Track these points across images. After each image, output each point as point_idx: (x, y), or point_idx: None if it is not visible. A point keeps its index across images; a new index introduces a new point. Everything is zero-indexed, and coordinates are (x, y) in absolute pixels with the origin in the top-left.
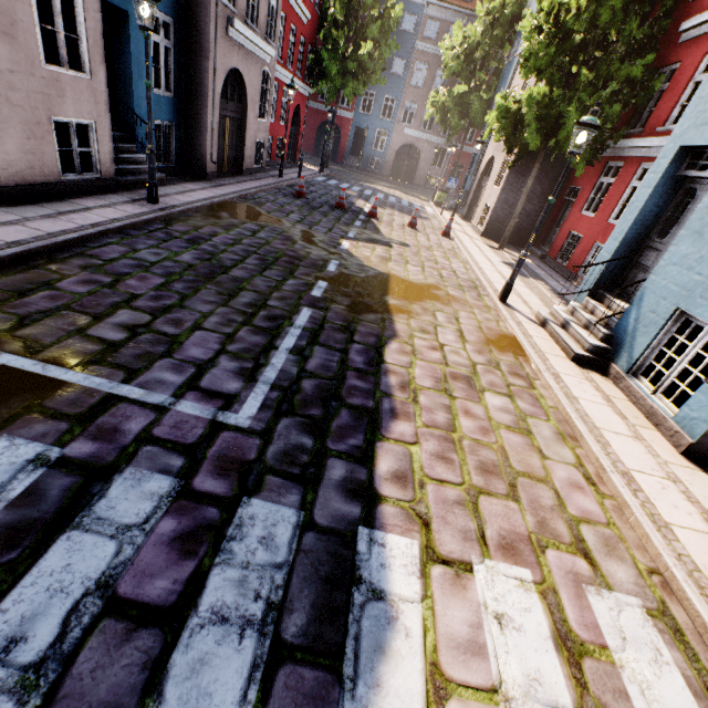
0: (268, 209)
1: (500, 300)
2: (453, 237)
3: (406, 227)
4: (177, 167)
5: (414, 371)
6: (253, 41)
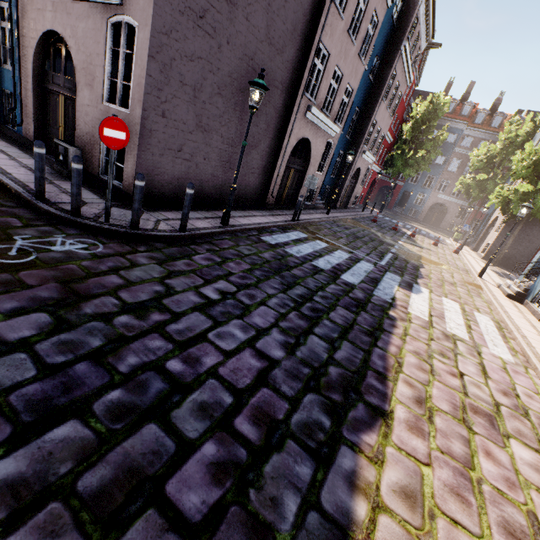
0: (363, 224)
1: (478, 276)
2: (460, 254)
3: (431, 244)
4: (325, 203)
5: (430, 275)
6: (369, 157)
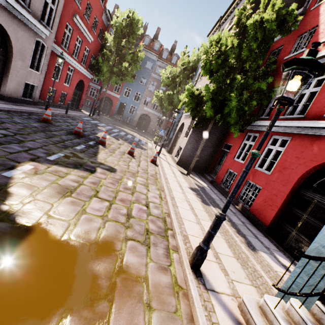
0: None
1: (192, 267)
2: (158, 164)
3: (126, 153)
4: None
5: None
6: (18, 10)
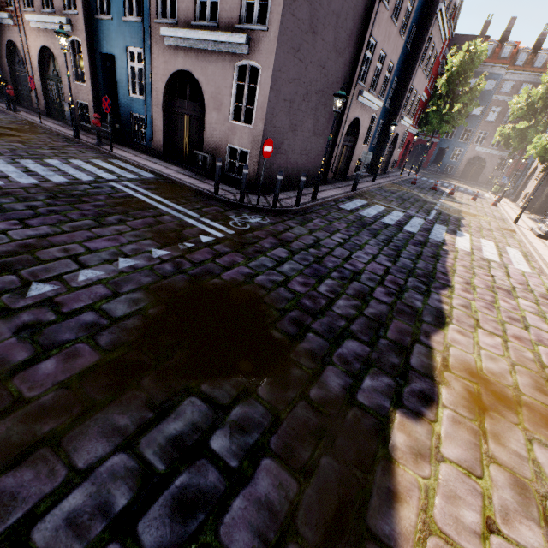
0: (405, 187)
1: (513, 223)
2: (498, 206)
3: (470, 200)
4: (367, 171)
5: (470, 224)
6: (407, 122)
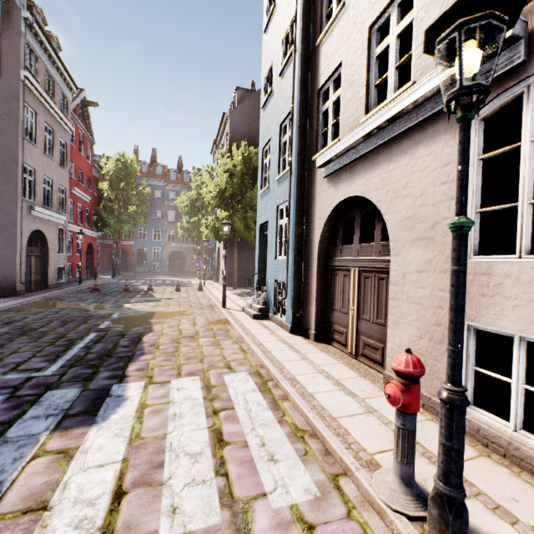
0: (69, 301)
1: (223, 307)
2: (205, 290)
3: (174, 291)
4: None
5: (160, 340)
6: (50, 215)
